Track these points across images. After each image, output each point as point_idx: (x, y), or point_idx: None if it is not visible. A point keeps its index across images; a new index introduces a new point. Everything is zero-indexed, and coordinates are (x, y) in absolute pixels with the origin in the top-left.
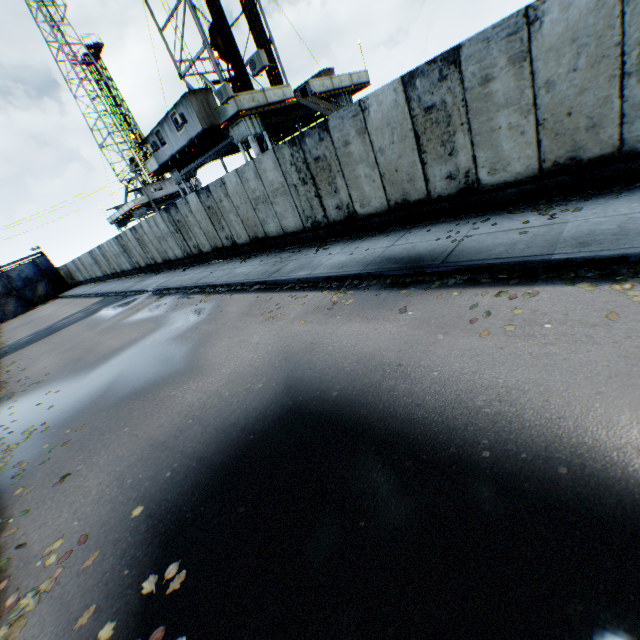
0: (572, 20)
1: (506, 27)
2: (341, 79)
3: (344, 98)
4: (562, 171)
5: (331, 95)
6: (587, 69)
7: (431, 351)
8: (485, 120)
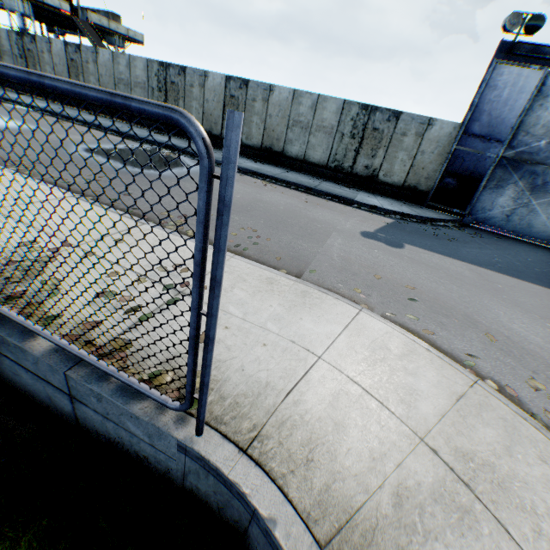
0: (106, 61)
1: (92, 50)
2: (119, 27)
3: (119, 40)
4: (107, 108)
5: (106, 31)
6: (109, 78)
7: (0, 110)
8: (88, 77)
